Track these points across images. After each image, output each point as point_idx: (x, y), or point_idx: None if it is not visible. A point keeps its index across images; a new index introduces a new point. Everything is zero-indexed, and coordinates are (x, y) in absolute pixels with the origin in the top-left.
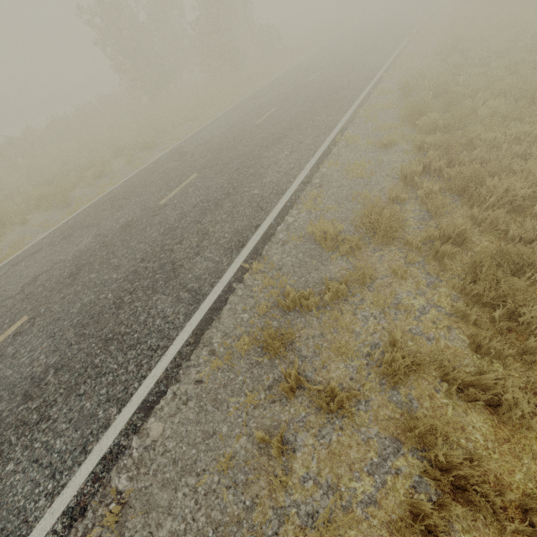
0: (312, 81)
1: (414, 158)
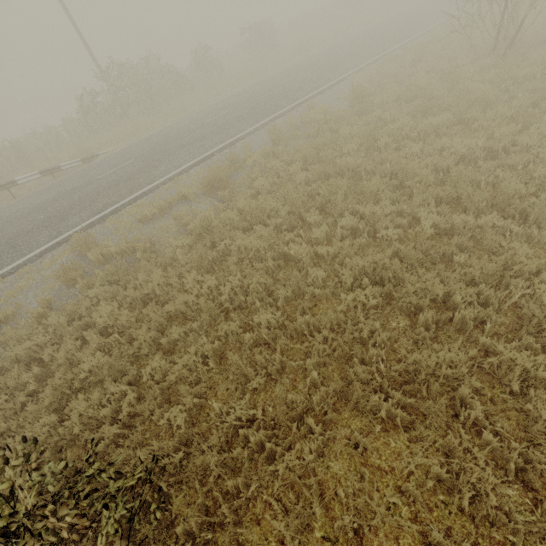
0: None
1: None
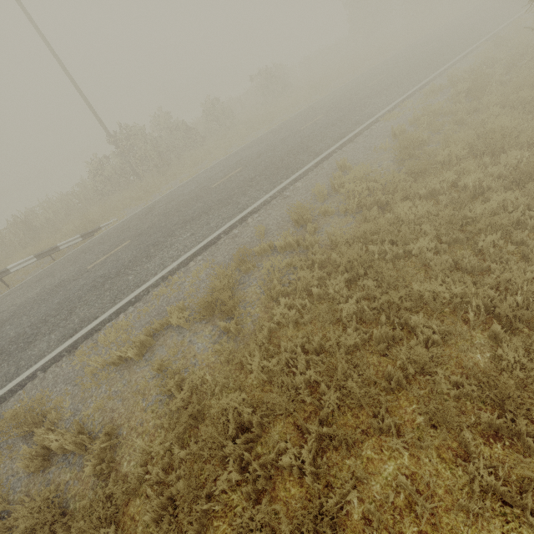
0: None
1: None
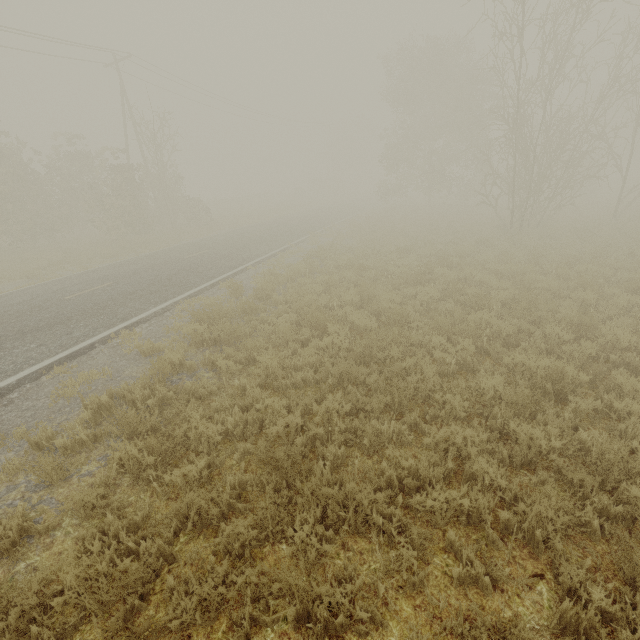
0: (186, 259)
1: (154, 375)
